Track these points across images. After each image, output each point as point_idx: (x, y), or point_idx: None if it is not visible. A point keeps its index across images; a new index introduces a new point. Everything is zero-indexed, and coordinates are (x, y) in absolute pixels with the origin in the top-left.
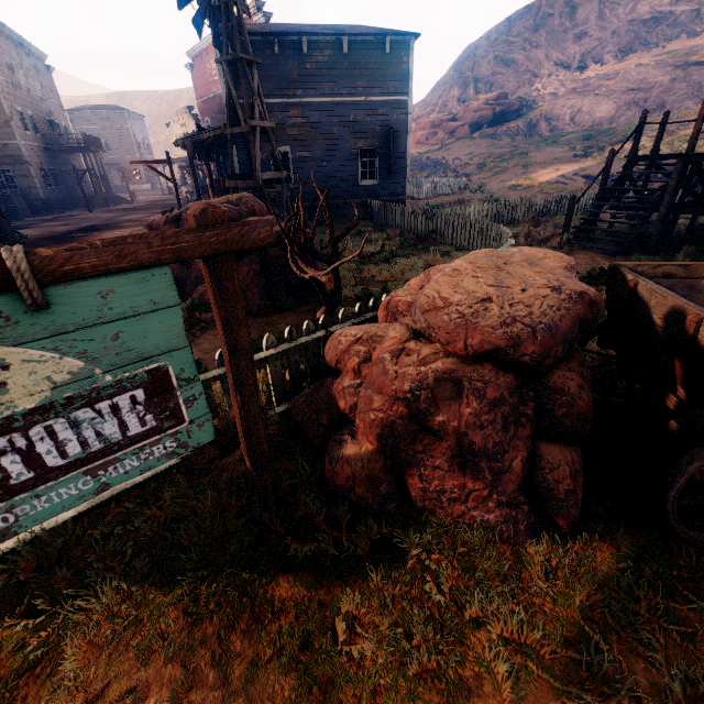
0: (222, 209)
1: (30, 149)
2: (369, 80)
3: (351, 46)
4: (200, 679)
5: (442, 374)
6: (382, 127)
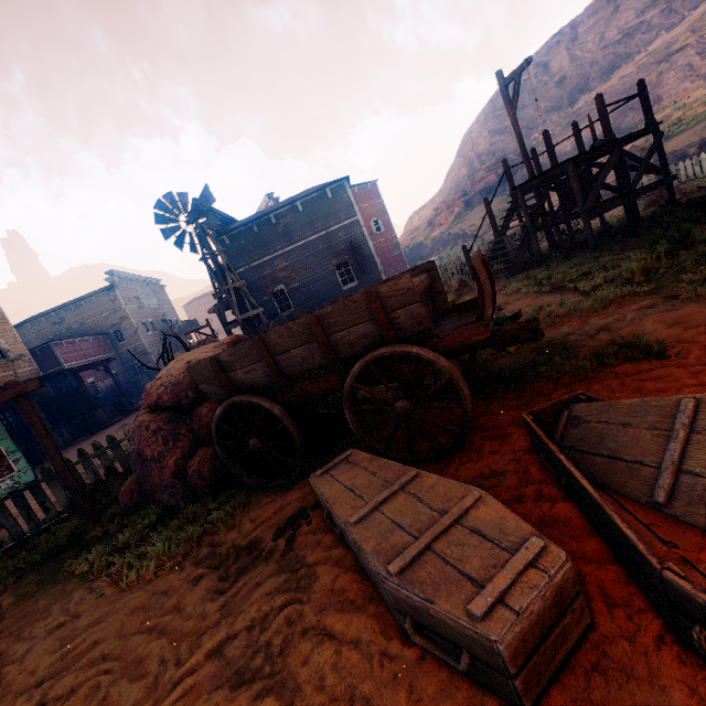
0: (15, 380)
1: (151, 343)
2: (324, 219)
3: (304, 205)
4: (7, 590)
5: (141, 423)
6: (345, 244)
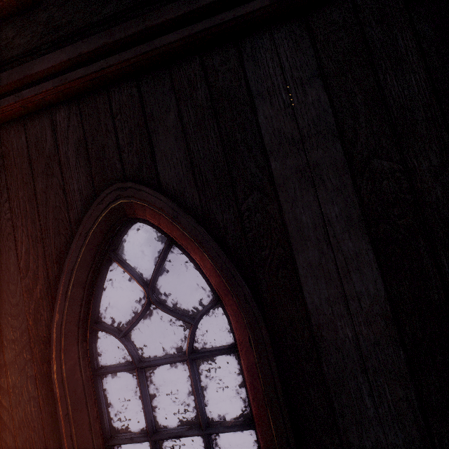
0: None
1: None
2: None
3: None
4: None
5: None
6: None
